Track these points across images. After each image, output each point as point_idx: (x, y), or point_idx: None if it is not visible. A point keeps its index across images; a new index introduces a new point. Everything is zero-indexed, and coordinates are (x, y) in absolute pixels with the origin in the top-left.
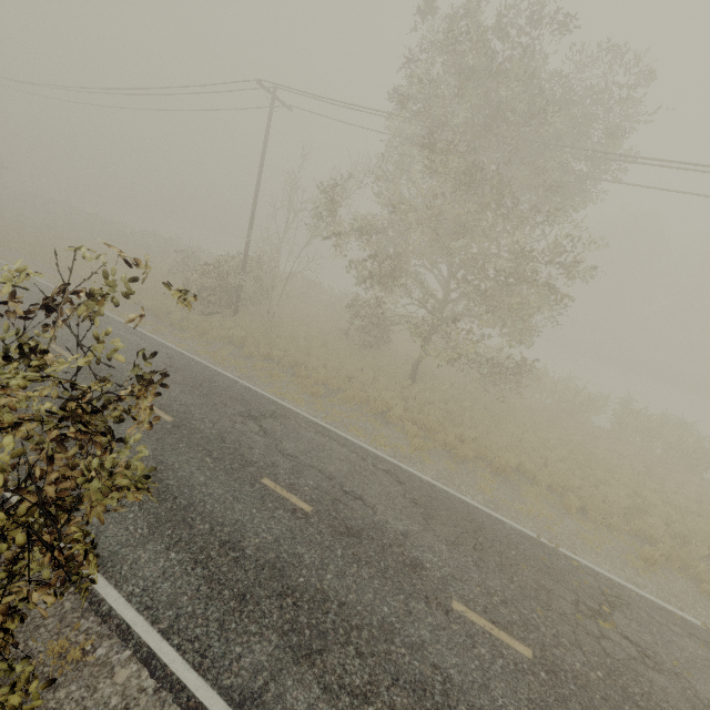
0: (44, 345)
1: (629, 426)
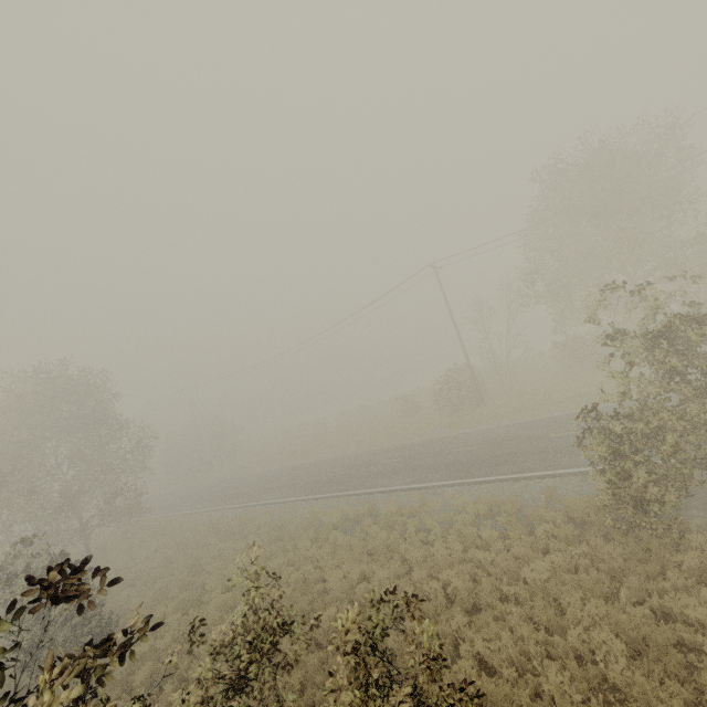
0: (452, 452)
1: None
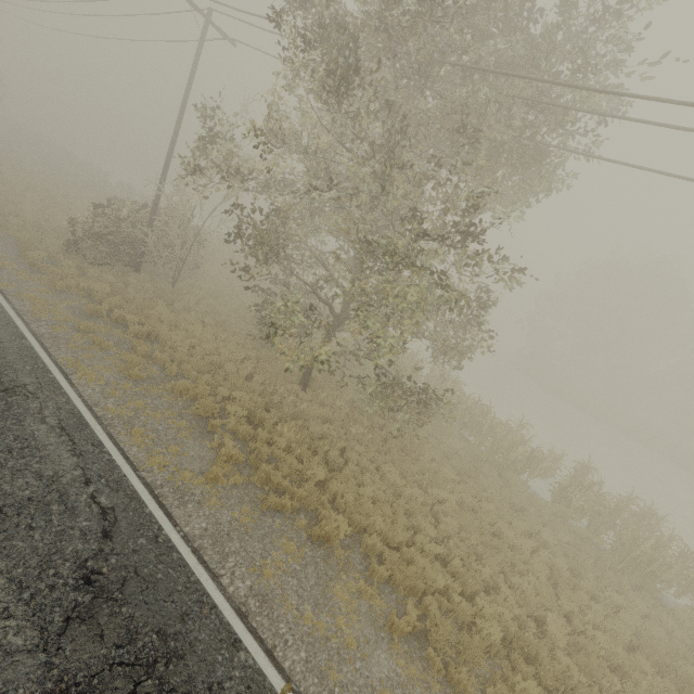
0: None
1: (573, 503)
